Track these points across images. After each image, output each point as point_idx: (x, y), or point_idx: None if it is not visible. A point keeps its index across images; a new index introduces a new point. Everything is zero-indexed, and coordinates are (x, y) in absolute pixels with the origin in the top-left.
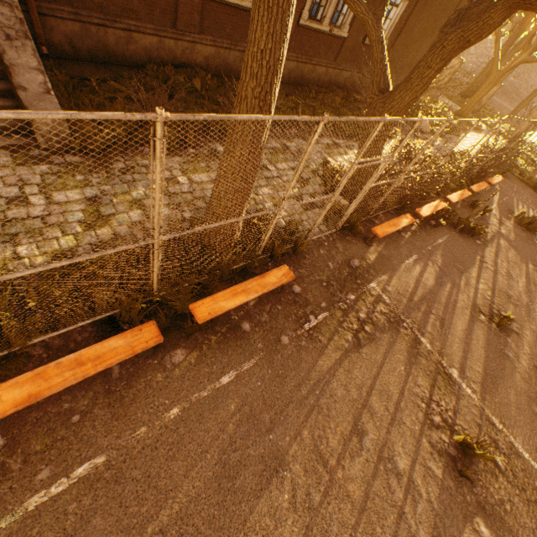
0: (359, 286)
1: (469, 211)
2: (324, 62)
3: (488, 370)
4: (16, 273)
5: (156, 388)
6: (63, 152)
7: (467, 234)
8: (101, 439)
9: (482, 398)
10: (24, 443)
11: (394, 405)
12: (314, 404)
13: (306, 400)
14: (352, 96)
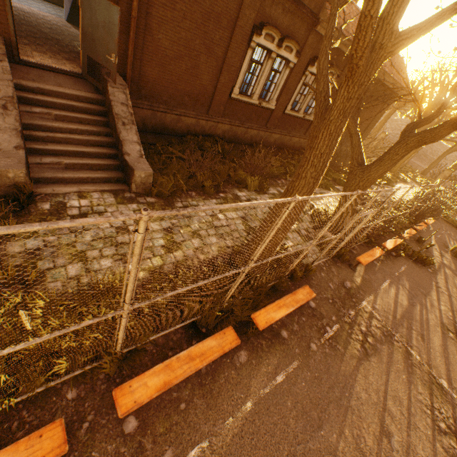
0: (355, 304)
1: (416, 244)
2: (297, 135)
3: None
4: (182, 289)
5: (232, 383)
6: (144, 194)
7: (420, 263)
8: (202, 425)
9: None
10: (151, 425)
11: (406, 410)
12: (347, 405)
13: (340, 401)
14: None
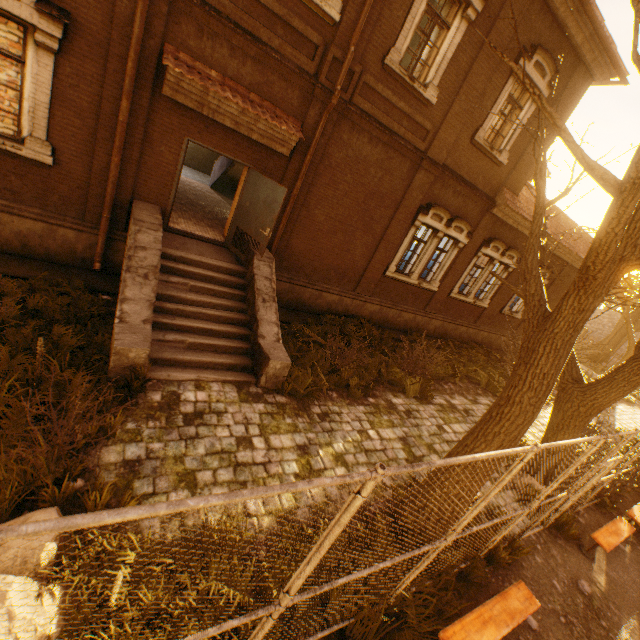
0: (607, 632)
1: None
2: (465, 323)
3: None
4: (357, 573)
5: None
6: (273, 390)
7: None
8: None
9: None
10: None
11: None
12: None
13: None
14: (492, 353)
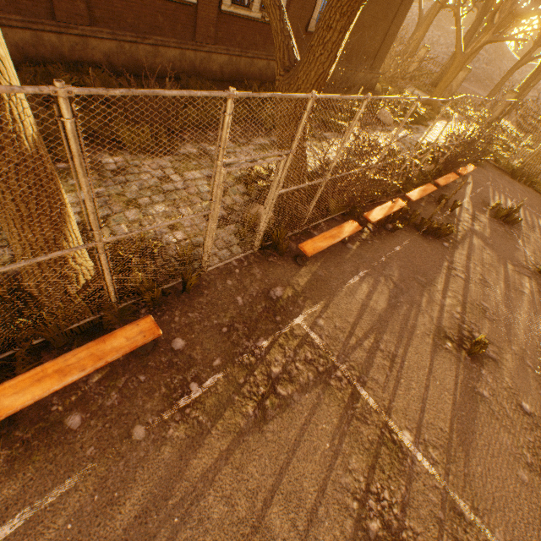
0: (278, 325)
1: (436, 207)
2: (263, 54)
3: (456, 423)
4: None
5: None
6: None
7: (433, 236)
8: None
9: (445, 471)
10: None
11: (308, 515)
12: None
13: (153, 540)
14: None
